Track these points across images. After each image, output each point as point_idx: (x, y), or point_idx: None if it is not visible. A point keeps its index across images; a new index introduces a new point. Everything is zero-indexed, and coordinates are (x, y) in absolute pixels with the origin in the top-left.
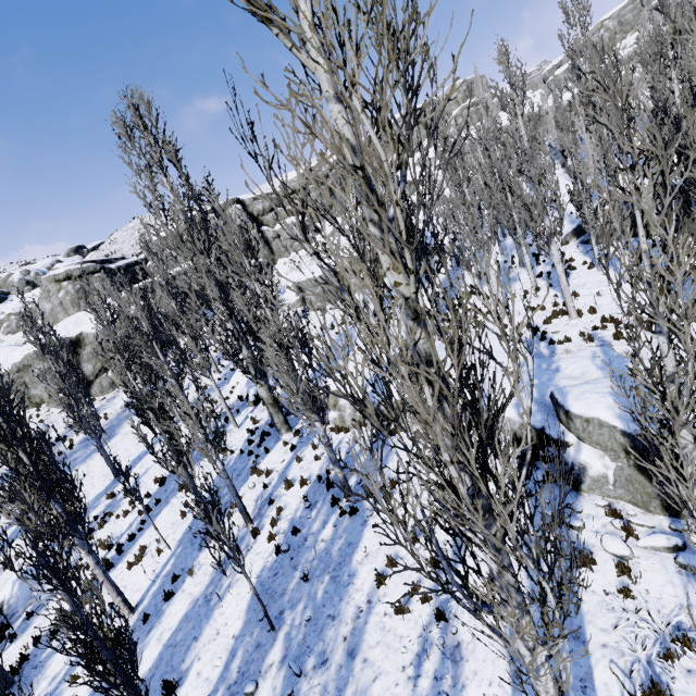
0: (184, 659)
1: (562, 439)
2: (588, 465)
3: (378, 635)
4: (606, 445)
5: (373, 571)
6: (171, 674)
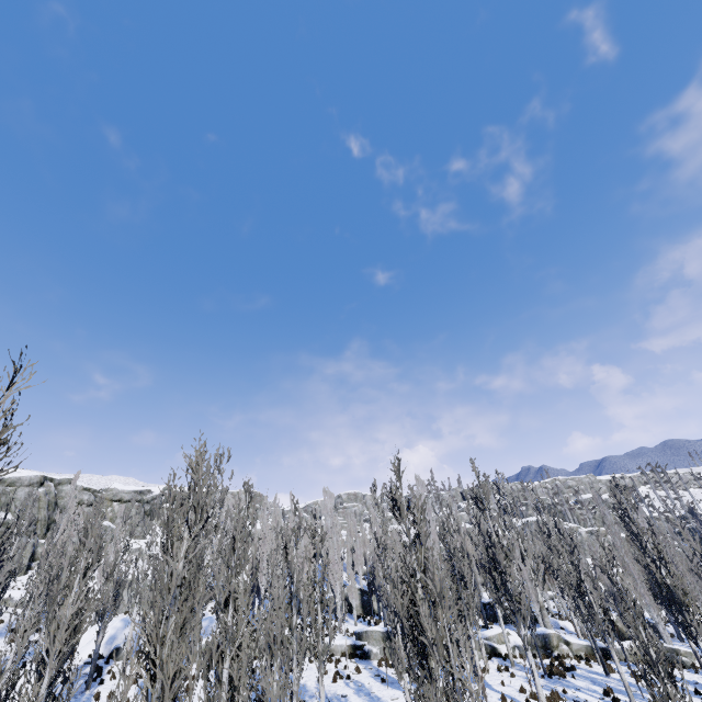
0: None
1: (364, 643)
2: (373, 649)
3: (330, 687)
4: (377, 639)
5: (313, 681)
6: None
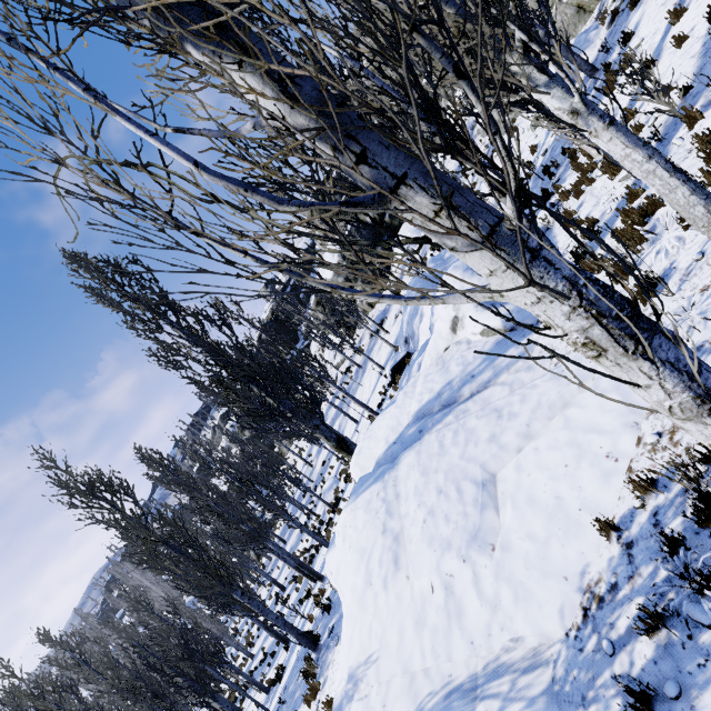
0: (289, 660)
1: None
2: None
3: None
4: None
5: None
6: (288, 662)
